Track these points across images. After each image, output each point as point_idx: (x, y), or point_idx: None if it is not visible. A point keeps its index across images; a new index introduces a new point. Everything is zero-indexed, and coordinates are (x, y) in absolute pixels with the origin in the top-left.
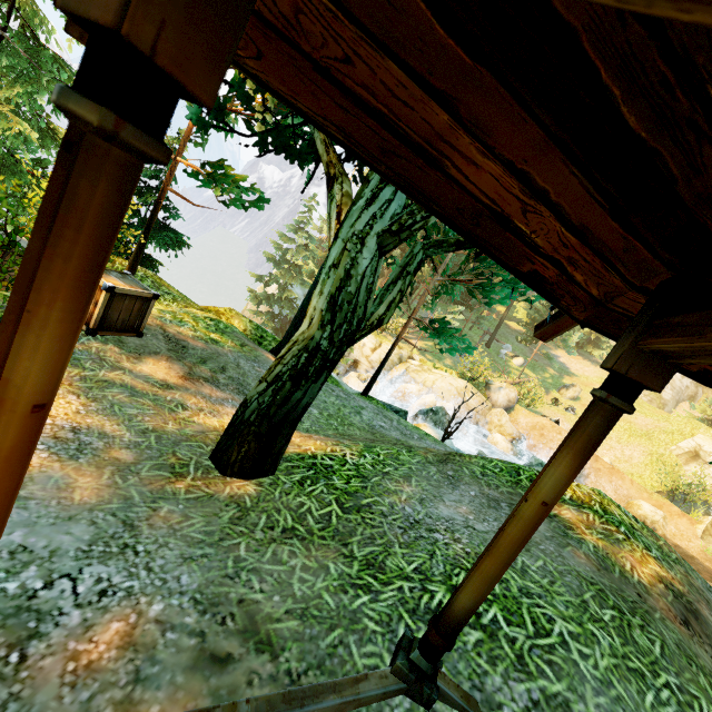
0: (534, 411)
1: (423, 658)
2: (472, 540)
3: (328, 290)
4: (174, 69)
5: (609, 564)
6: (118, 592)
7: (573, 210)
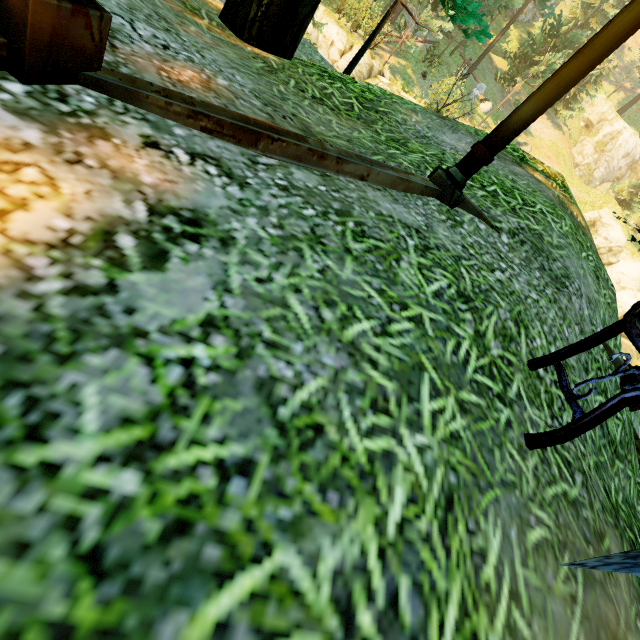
0: None
1: (460, 172)
2: None
3: None
4: None
5: (565, 206)
6: (180, 54)
7: None
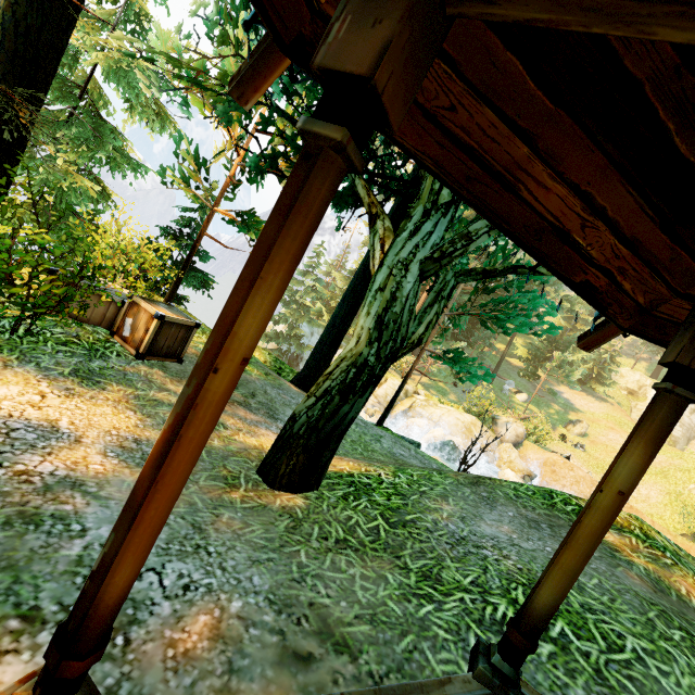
0: (542, 447)
1: (505, 661)
2: (521, 557)
3: (375, 311)
4: (387, 104)
5: (663, 587)
6: (199, 587)
7: (627, 225)
